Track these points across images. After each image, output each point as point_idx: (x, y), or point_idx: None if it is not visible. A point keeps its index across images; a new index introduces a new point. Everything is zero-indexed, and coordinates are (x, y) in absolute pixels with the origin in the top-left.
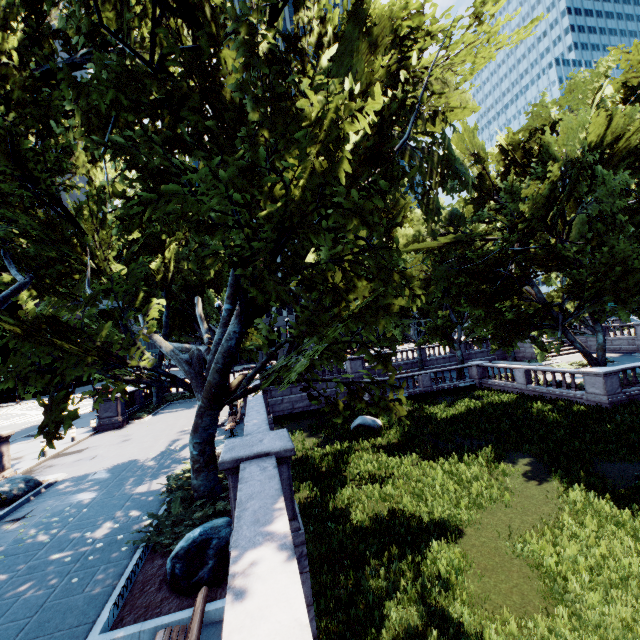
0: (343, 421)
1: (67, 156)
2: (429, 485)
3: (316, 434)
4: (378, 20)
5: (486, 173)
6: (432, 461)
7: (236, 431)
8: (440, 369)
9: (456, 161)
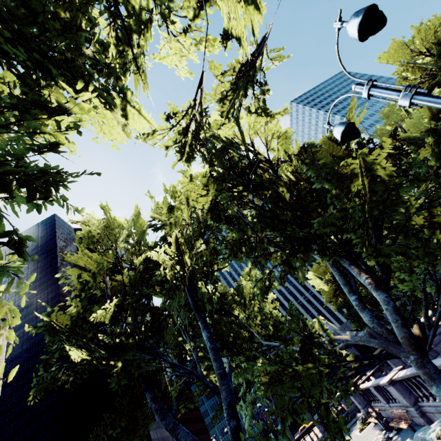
0: None
1: (216, 282)
2: None
3: None
4: (321, 144)
5: None
6: None
7: (411, 430)
8: None
9: None
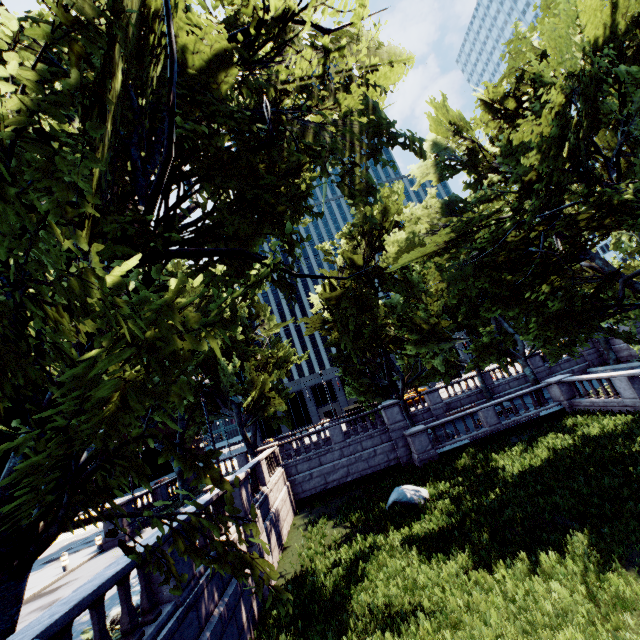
0: (381, 495)
1: None
2: (475, 638)
3: (343, 522)
4: None
5: (479, 144)
6: (486, 573)
7: None
8: (506, 397)
9: (394, 123)
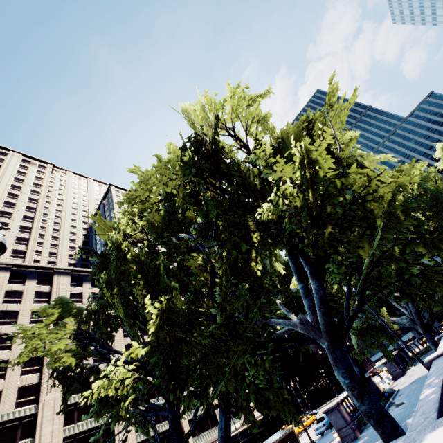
0: None
1: (325, 281)
2: None
3: None
4: None
5: None
6: None
7: None
8: None
9: (438, 191)
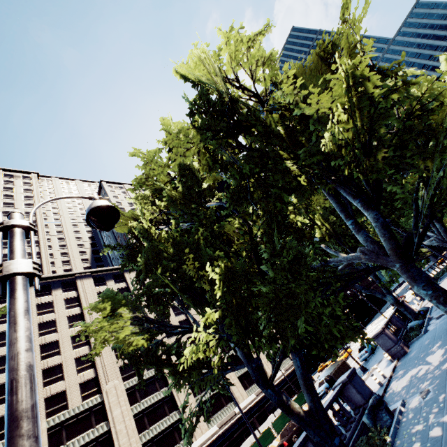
0: None
1: (346, 225)
2: None
3: None
4: None
5: None
6: None
7: None
8: None
9: None
